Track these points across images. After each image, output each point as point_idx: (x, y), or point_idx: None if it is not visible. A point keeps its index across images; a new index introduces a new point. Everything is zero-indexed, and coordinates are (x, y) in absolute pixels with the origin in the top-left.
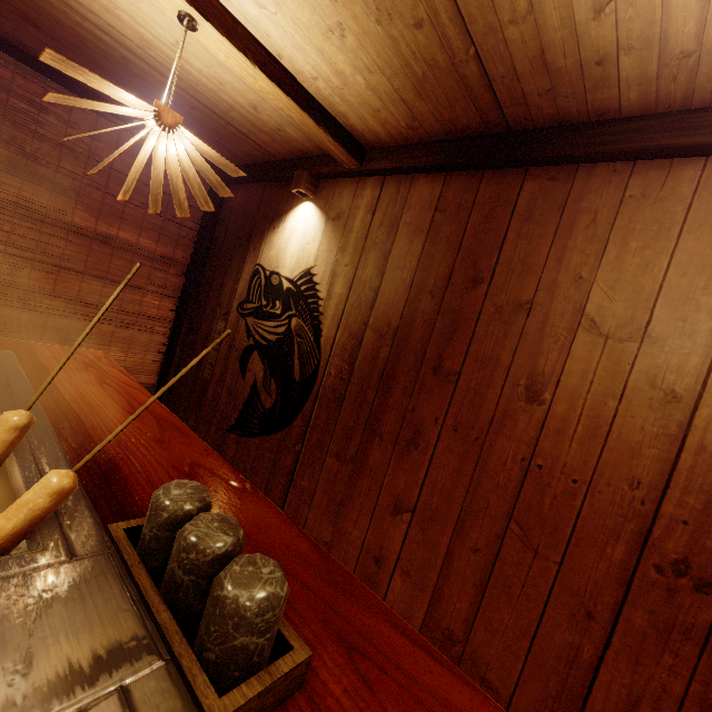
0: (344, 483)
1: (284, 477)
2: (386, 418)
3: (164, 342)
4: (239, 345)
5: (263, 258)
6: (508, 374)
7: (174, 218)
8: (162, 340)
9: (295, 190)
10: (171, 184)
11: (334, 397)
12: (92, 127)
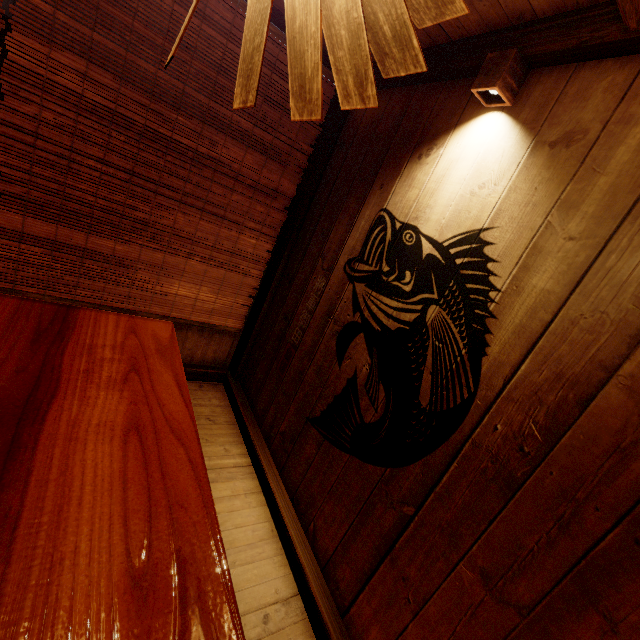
0: (491, 634)
1: (377, 537)
2: (636, 595)
3: (255, 285)
4: (340, 317)
5: (393, 201)
6: None
7: (284, 137)
8: (254, 284)
9: (480, 90)
10: (290, 32)
11: (495, 473)
12: (203, 4)
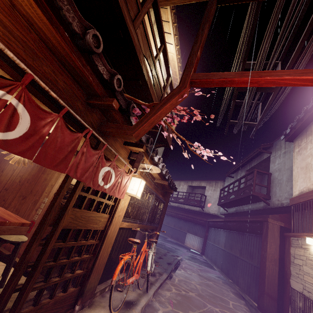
0: None
1: None
2: None
3: None
4: None
5: None
6: (1, 168)
7: None
8: None
9: None
10: None
11: None
12: None
